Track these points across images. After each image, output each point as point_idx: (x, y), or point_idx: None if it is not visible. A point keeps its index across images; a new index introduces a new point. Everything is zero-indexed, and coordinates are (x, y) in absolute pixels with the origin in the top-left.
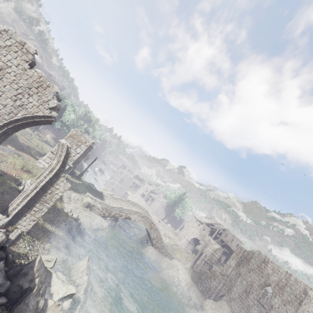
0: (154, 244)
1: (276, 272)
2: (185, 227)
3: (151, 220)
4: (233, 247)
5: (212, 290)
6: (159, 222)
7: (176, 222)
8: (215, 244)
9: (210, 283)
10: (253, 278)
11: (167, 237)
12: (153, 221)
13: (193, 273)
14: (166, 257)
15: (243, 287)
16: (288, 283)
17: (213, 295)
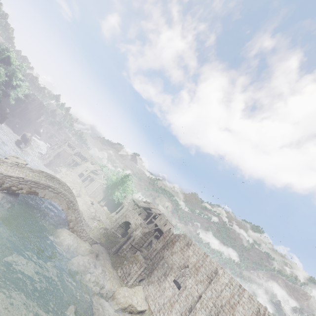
0: (71, 227)
1: (195, 254)
2: (121, 210)
3: (70, 198)
4: (165, 231)
5: (131, 276)
6: (93, 204)
7: (114, 206)
8: (146, 228)
9: (131, 269)
10: (174, 260)
11: (95, 220)
12: (73, 200)
13: (116, 258)
14: (85, 241)
15: (164, 270)
16: (204, 264)
17: (132, 280)
